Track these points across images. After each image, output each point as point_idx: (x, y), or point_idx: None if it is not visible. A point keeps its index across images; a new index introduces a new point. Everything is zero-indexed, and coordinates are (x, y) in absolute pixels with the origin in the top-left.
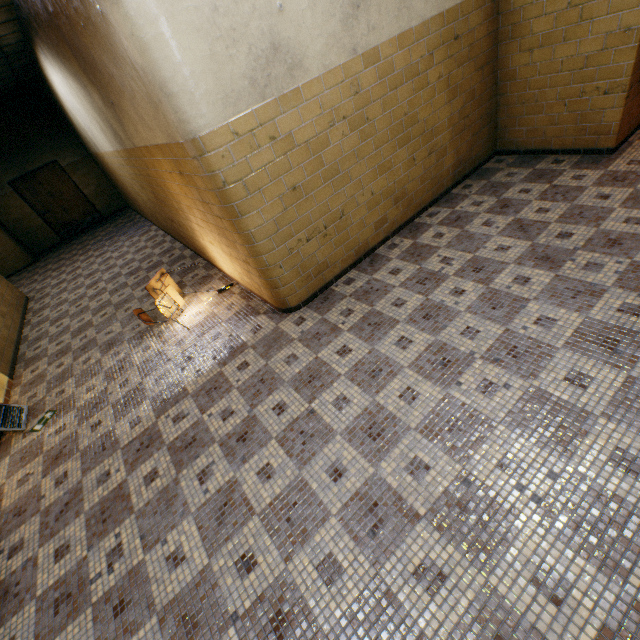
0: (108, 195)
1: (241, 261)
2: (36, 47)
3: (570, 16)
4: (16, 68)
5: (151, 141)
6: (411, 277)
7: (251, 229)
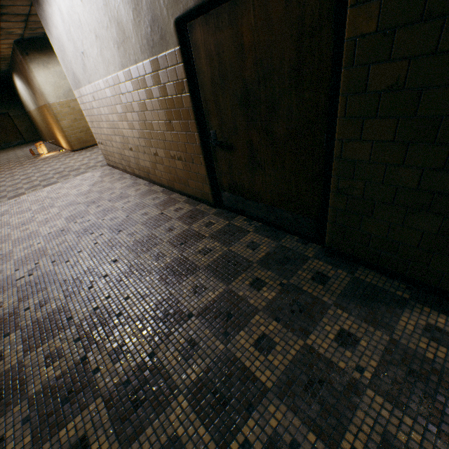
0: (31, 132)
1: (63, 137)
2: (14, 74)
3: None
4: (2, 76)
5: (43, 104)
6: None
7: (63, 125)
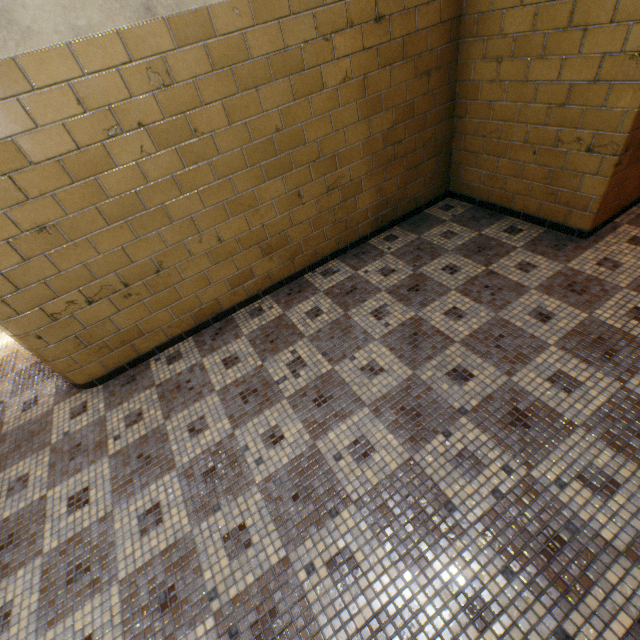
0: None
1: None
2: None
3: (557, 14)
4: None
5: None
6: (241, 380)
7: None
